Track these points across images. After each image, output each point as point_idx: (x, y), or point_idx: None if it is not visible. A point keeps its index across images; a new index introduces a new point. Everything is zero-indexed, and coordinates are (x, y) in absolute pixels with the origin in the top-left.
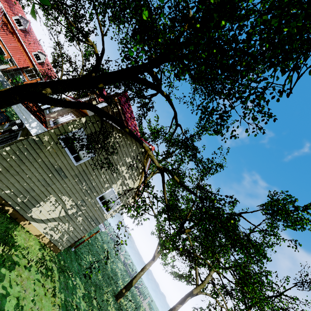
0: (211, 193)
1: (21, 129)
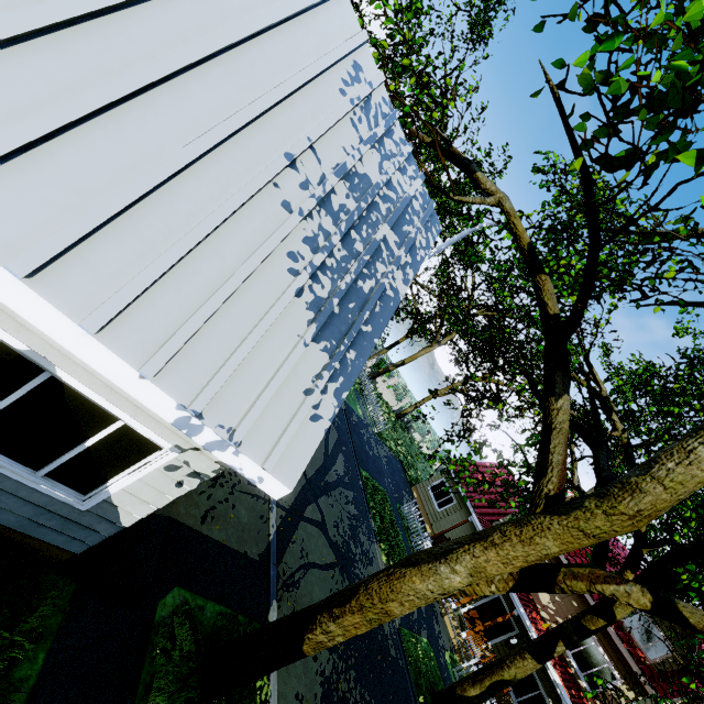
0: None
1: (516, 635)
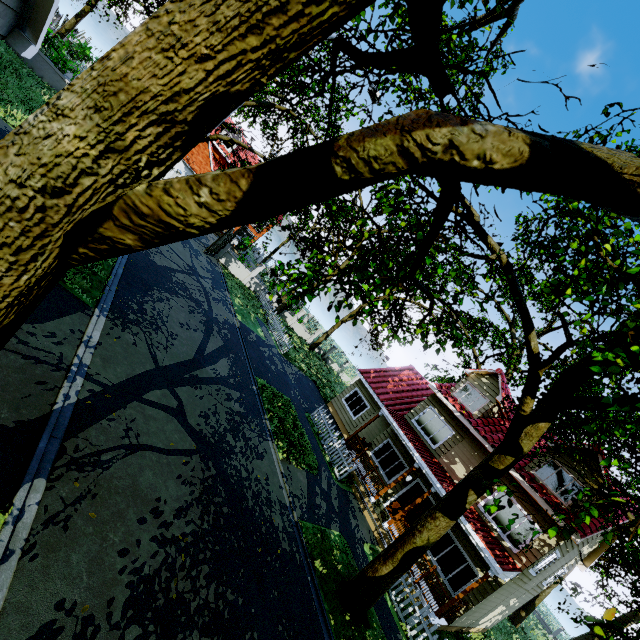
0: None
1: None
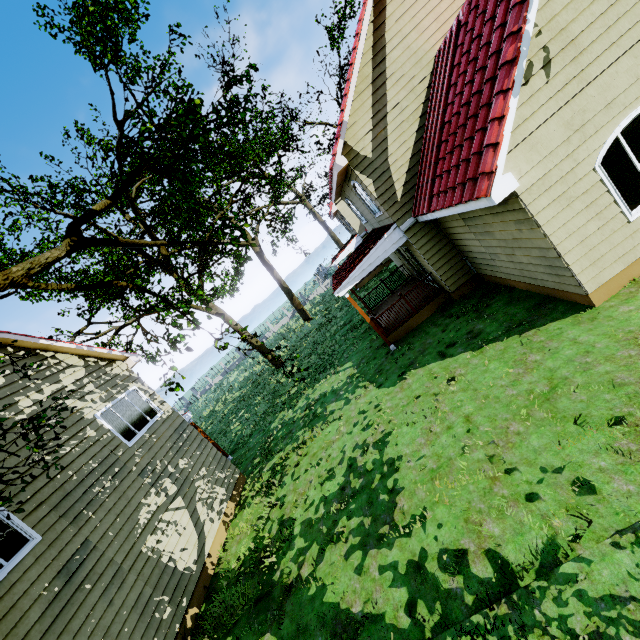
0: (124, 134)
1: None
